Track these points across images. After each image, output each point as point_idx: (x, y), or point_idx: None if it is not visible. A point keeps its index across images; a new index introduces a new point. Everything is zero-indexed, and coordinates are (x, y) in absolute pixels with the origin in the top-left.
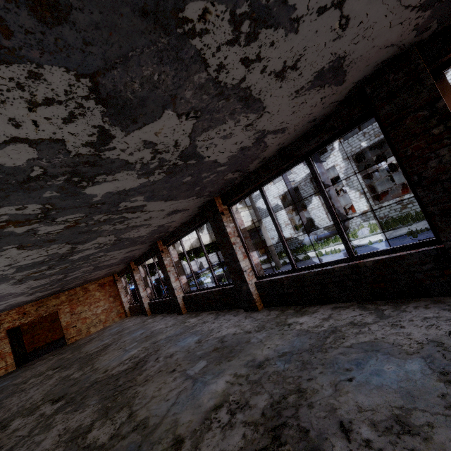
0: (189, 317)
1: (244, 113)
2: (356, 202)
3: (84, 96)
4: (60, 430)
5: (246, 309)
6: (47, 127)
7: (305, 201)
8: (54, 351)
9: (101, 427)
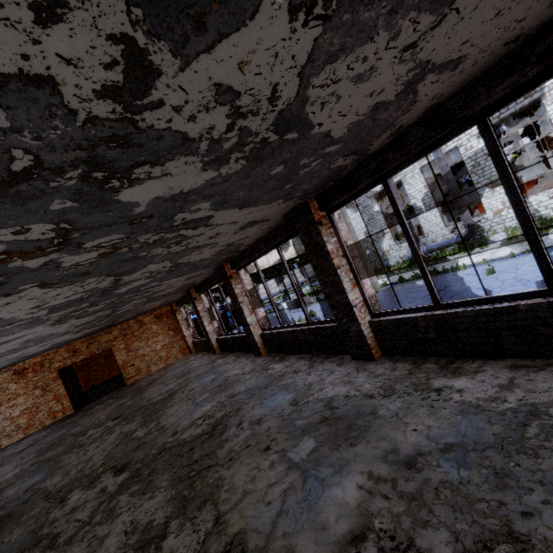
0: (272, 361)
1: (415, 11)
2: (487, 198)
3: None
4: (126, 524)
5: (355, 356)
6: (1, 34)
7: (411, 200)
8: (113, 392)
9: (178, 533)
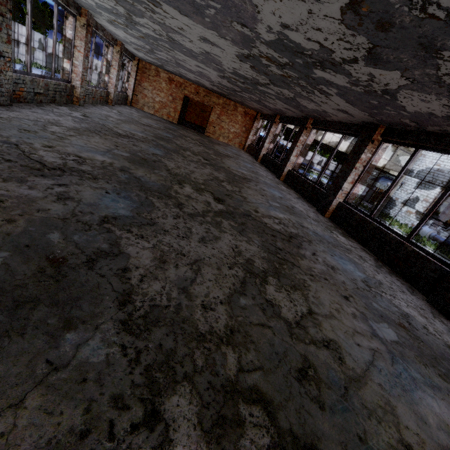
0: (282, 184)
1: (448, 99)
2: None
3: (364, 48)
4: (210, 172)
5: (318, 209)
6: (335, 46)
7: None
8: (197, 131)
9: (227, 184)
